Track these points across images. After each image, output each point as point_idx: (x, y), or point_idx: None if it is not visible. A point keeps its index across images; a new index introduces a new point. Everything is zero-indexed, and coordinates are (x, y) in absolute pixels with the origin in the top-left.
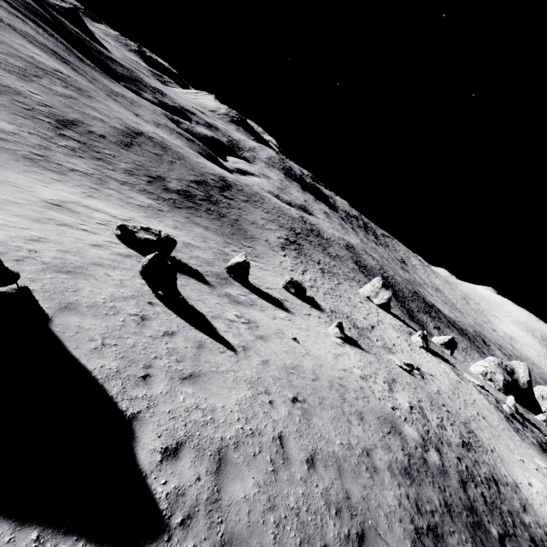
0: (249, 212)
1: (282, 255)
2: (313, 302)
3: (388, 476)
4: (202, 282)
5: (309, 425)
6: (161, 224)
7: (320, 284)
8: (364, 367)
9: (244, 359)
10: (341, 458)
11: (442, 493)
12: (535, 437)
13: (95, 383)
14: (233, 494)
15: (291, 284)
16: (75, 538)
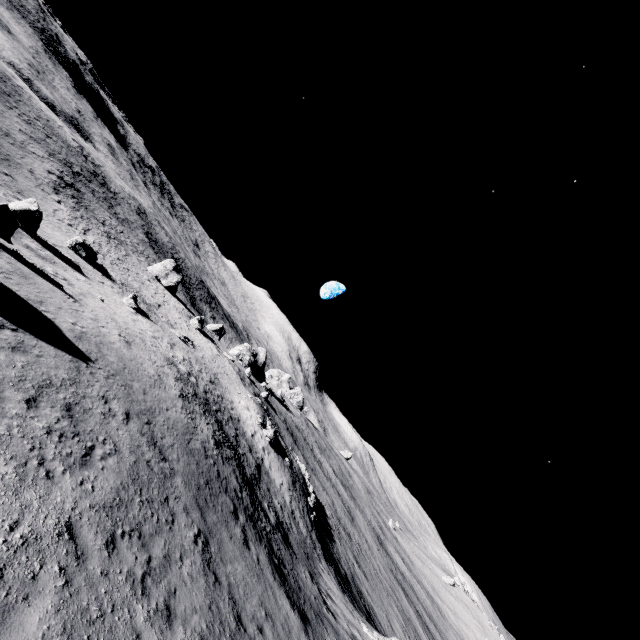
0: None
1: (56, 200)
2: (104, 271)
3: (170, 377)
4: None
5: (131, 348)
6: None
7: (106, 251)
8: (154, 332)
9: (83, 306)
10: (149, 364)
11: (194, 390)
12: (254, 391)
13: (23, 299)
14: (109, 359)
15: (83, 246)
16: (65, 353)
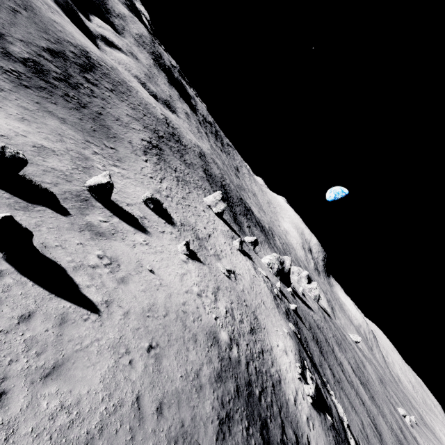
0: (114, 105)
1: (144, 160)
2: (167, 217)
3: (208, 388)
4: (61, 212)
5: (160, 370)
6: (1, 113)
7: (174, 193)
8: (200, 282)
9: (107, 319)
10: (180, 391)
11: (236, 381)
12: (285, 306)
13: None
14: None
15: (151, 200)
16: None
